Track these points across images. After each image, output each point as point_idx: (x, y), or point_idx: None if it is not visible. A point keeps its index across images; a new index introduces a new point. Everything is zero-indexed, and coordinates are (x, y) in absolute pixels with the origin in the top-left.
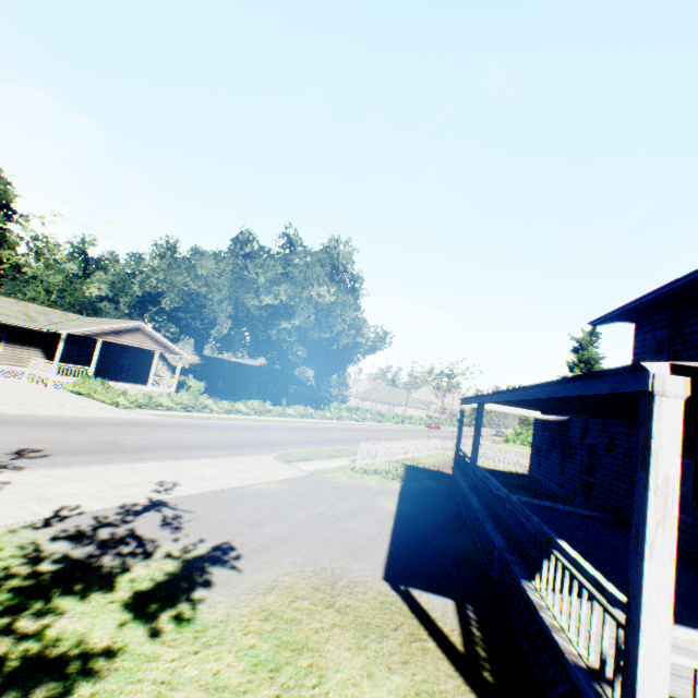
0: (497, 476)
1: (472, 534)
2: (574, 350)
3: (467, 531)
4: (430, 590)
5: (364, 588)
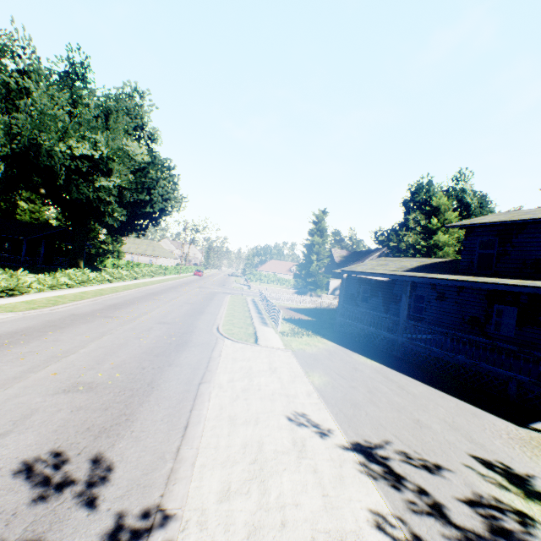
0: (317, 314)
1: (429, 368)
2: (313, 222)
3: (424, 367)
4: (530, 421)
5: (540, 440)
